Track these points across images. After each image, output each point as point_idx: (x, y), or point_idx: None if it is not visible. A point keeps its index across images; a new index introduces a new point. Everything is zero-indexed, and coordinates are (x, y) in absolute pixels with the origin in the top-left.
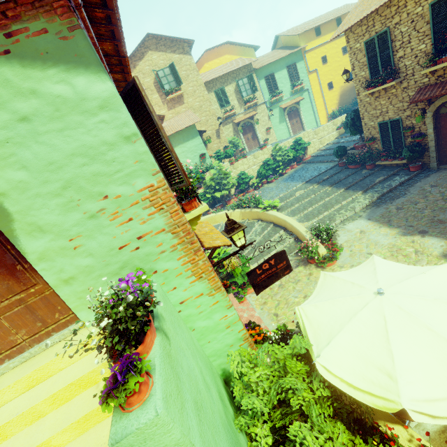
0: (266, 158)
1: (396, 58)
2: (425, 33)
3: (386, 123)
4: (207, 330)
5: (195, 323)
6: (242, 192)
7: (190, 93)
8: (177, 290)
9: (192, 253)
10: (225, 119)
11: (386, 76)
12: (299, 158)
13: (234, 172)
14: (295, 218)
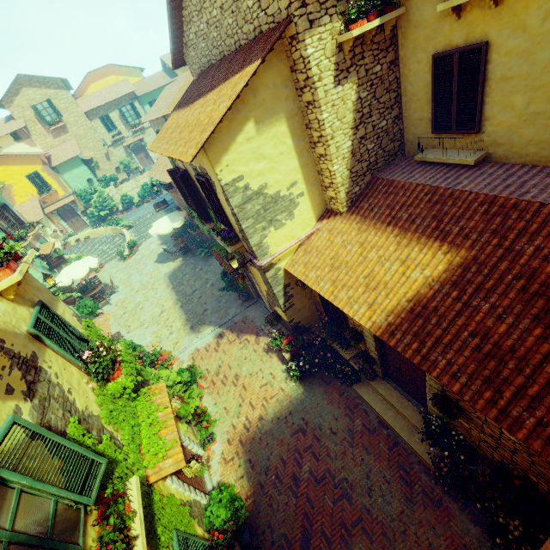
0: (147, 181)
1: None
2: None
3: None
4: None
5: None
6: (126, 209)
7: (73, 123)
8: None
9: None
10: (115, 142)
11: None
12: None
13: (119, 194)
14: (134, 234)
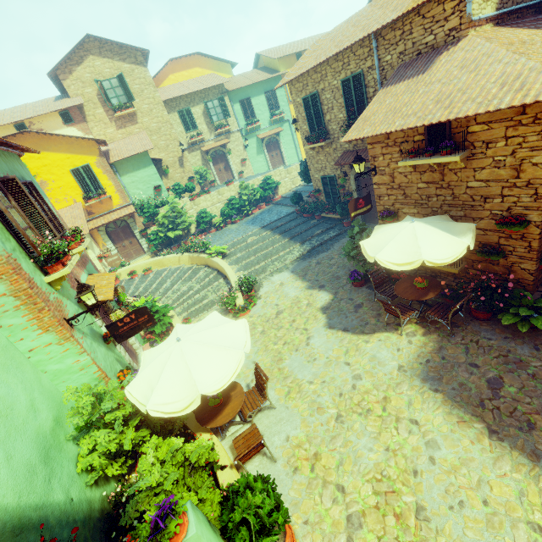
0: (233, 195)
1: (326, 120)
2: (342, 104)
3: (326, 178)
4: (60, 372)
5: (47, 366)
6: (202, 232)
7: (145, 112)
8: (25, 341)
9: (36, 311)
10: (192, 145)
11: (319, 135)
12: (269, 197)
13: (194, 209)
14: (236, 266)
